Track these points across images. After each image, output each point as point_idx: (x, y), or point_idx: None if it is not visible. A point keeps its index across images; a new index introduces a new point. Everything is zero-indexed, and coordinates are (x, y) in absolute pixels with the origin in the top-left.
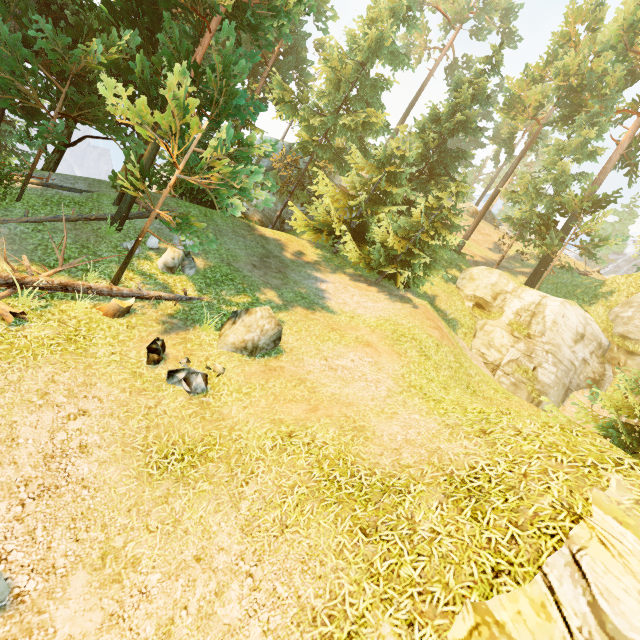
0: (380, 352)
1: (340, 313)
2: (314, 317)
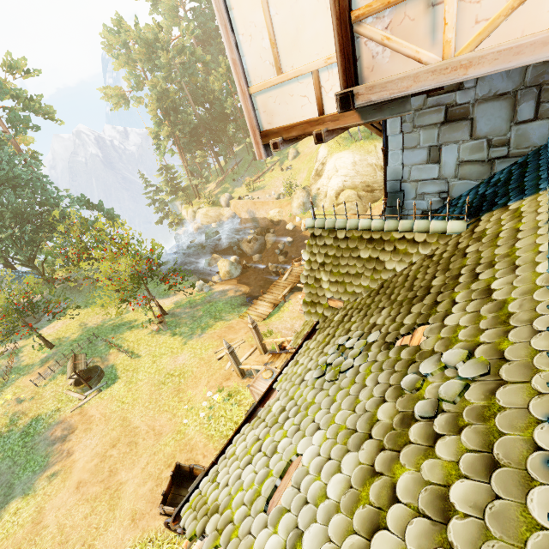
0: None
1: None
2: (304, 140)
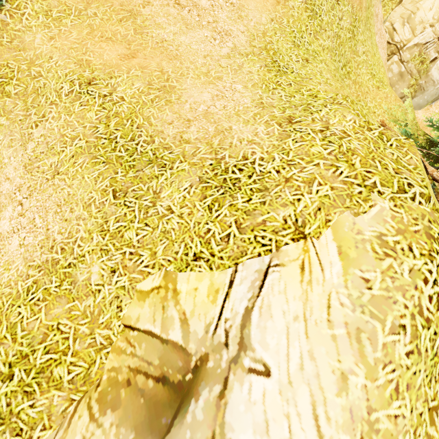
0: None
1: None
2: None
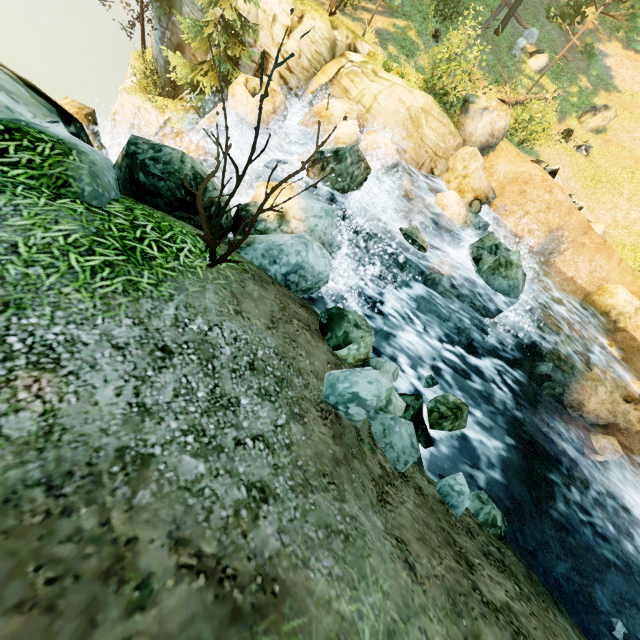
0: None
1: (624, 92)
2: (611, 99)
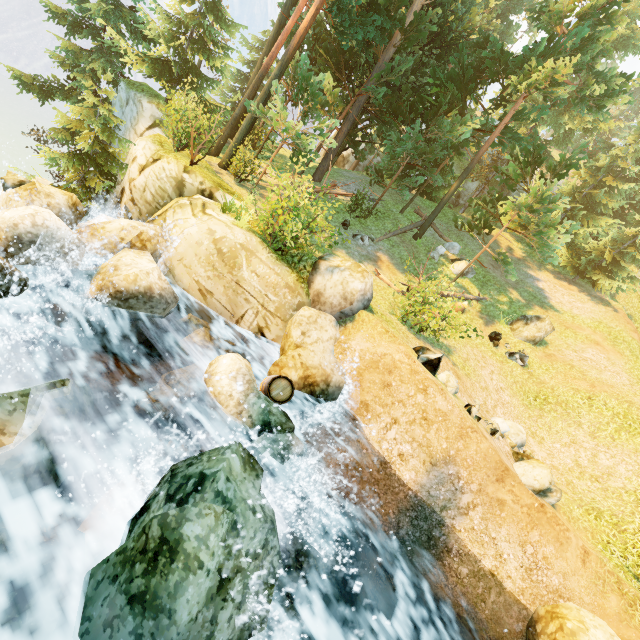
0: (607, 350)
1: (562, 312)
2: (549, 315)
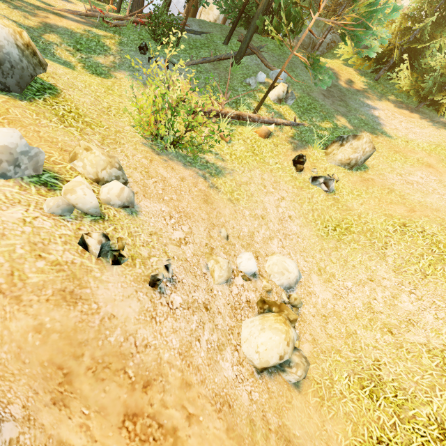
0: (441, 172)
1: (396, 138)
2: (378, 141)
